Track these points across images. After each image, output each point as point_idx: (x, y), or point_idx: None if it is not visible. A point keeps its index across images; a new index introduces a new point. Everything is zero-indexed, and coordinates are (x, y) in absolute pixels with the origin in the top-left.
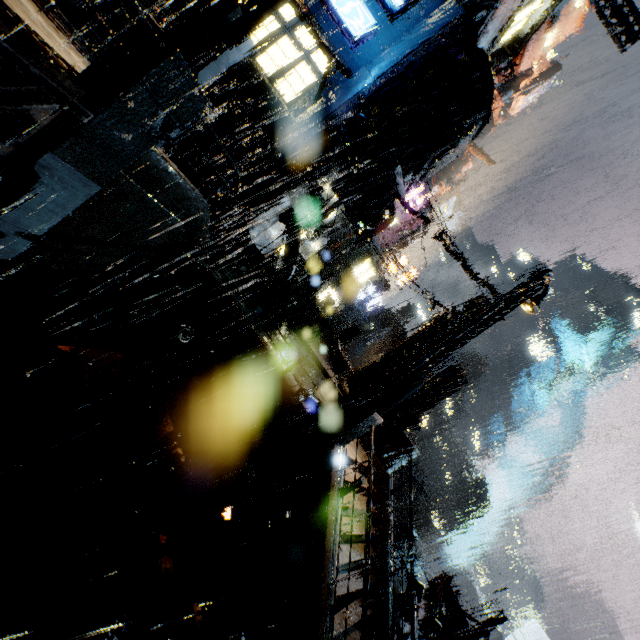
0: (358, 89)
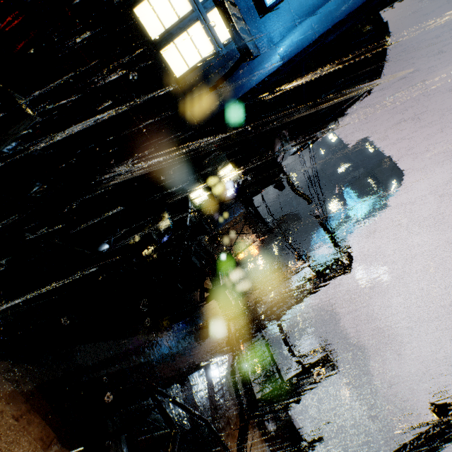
0: (264, 74)
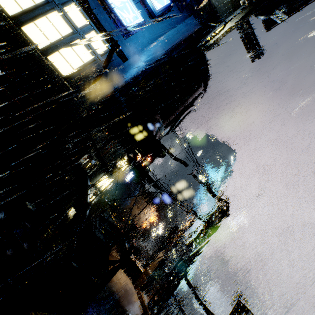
0: (134, 72)
